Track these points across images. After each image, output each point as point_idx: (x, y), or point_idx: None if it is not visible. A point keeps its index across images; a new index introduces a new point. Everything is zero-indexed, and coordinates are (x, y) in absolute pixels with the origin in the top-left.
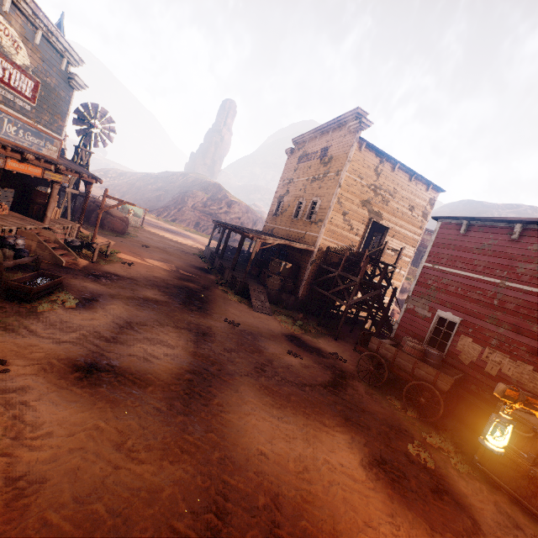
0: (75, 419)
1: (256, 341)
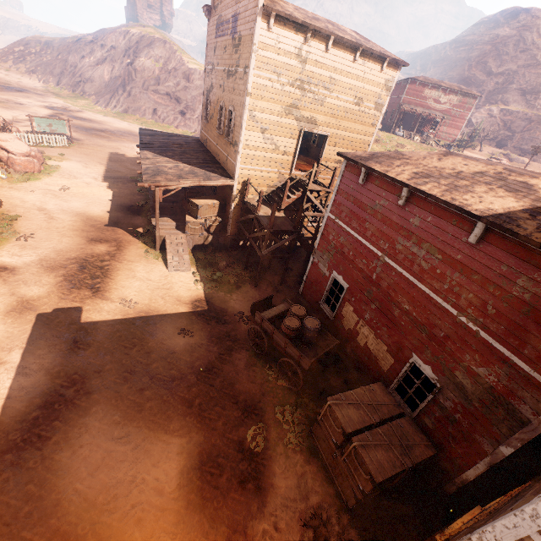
0: None
1: (147, 326)
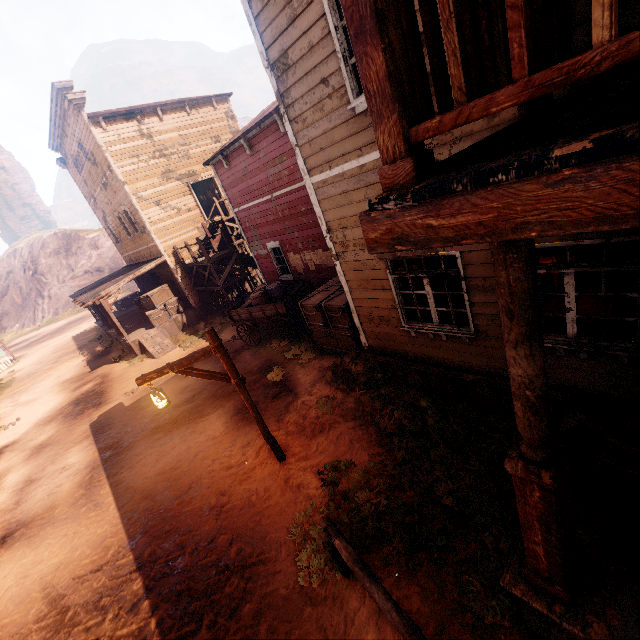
0: (3, 575)
1: None
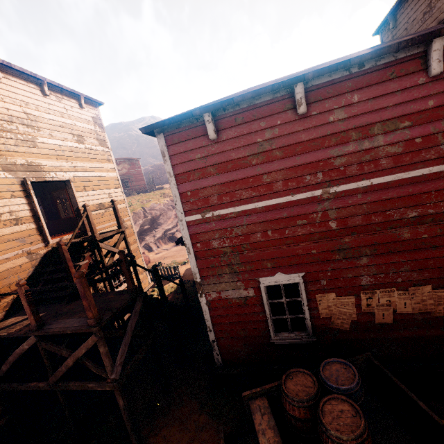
0: None
1: None
